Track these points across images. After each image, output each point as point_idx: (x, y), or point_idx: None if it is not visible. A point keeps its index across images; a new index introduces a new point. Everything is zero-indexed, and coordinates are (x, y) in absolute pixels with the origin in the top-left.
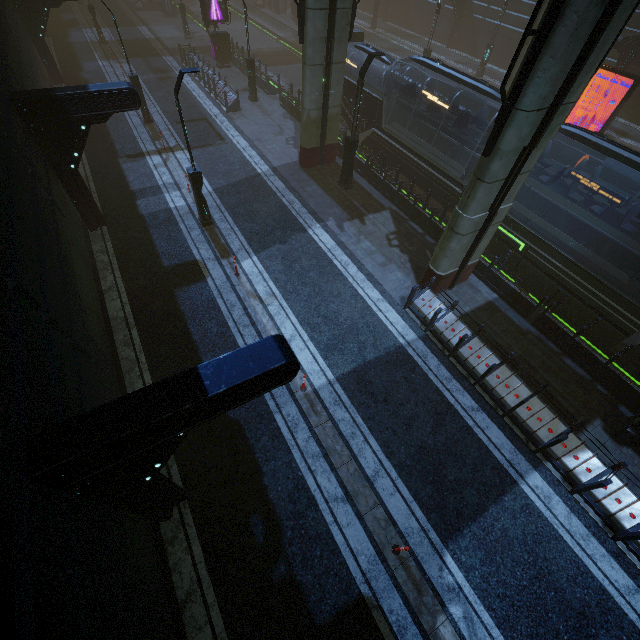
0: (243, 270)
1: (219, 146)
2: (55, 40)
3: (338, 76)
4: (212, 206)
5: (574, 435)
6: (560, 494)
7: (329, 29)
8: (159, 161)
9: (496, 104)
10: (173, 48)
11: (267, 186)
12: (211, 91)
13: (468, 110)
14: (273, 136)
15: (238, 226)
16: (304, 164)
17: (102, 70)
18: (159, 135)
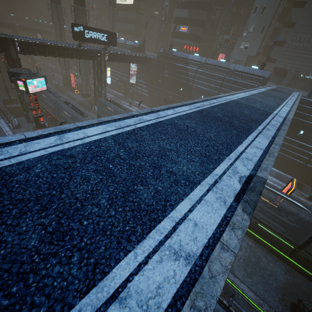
0: None
1: None
2: None
3: None
4: None
5: (10, 113)
6: (5, 121)
7: None
8: None
9: (63, 81)
10: None
11: None
12: None
13: (58, 83)
14: None
15: None
16: None
17: None
18: None
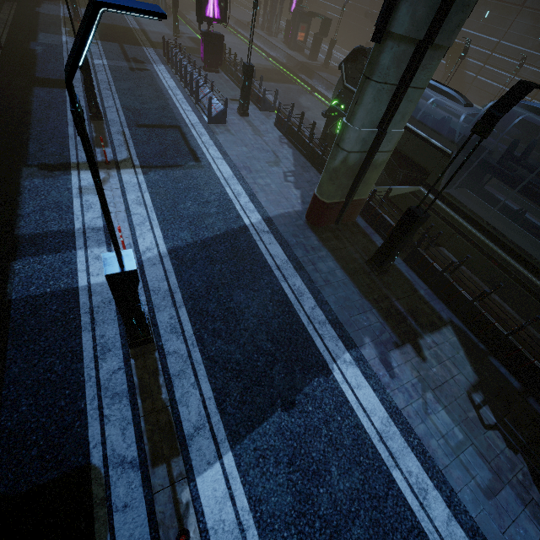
0: (199, 512)
1: (190, 170)
2: (21, 6)
3: (407, 108)
4: (159, 289)
5: None
6: None
7: (432, 25)
8: (90, 182)
9: None
10: (157, 42)
11: (258, 253)
12: (192, 94)
13: None
14: (266, 166)
15: (202, 349)
16: (314, 221)
17: (62, 45)
18: (105, 139)
